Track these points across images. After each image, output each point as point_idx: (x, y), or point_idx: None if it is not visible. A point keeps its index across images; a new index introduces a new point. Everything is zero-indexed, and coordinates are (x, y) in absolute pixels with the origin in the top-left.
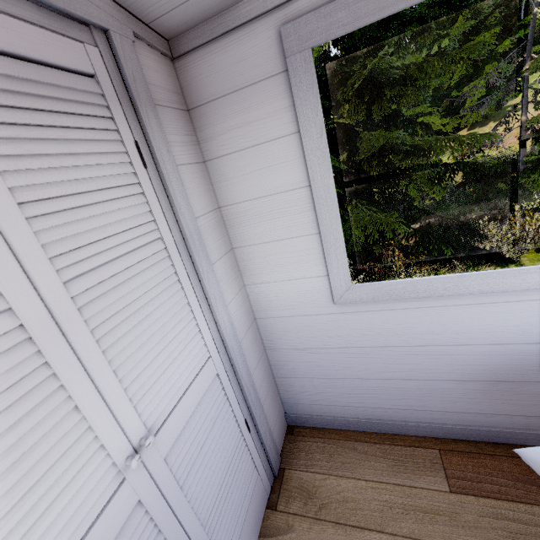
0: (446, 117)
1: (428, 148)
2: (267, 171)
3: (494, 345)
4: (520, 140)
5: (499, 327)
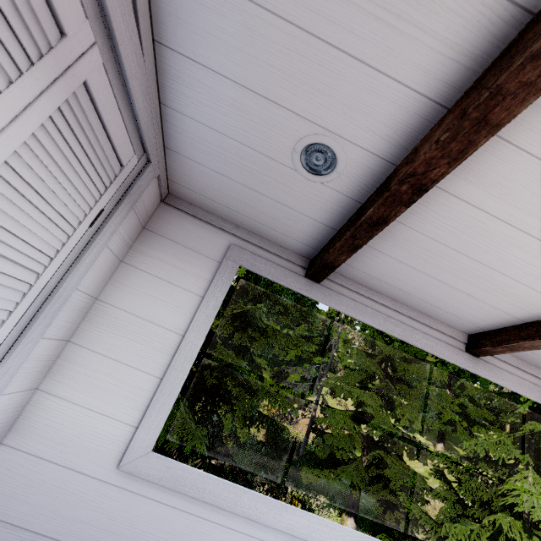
0: (273, 380)
1: (255, 390)
2: (162, 303)
3: None
4: (307, 429)
5: None
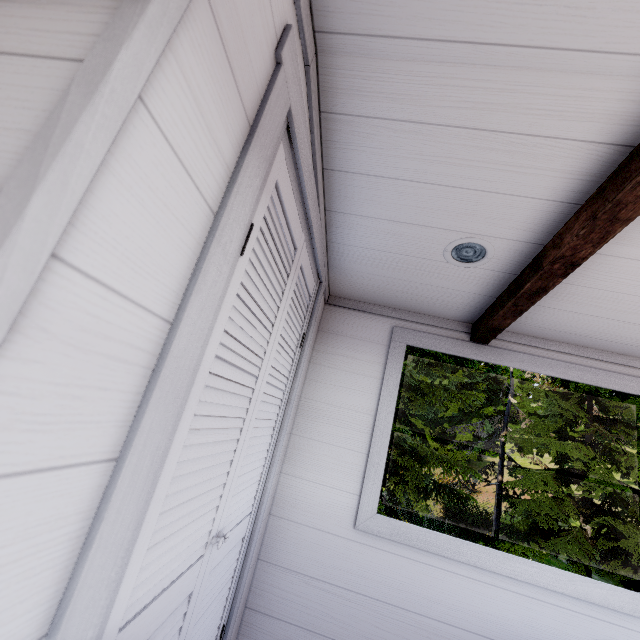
0: (436, 442)
1: (423, 457)
2: (350, 391)
3: (478, 635)
4: (496, 497)
5: (484, 613)
